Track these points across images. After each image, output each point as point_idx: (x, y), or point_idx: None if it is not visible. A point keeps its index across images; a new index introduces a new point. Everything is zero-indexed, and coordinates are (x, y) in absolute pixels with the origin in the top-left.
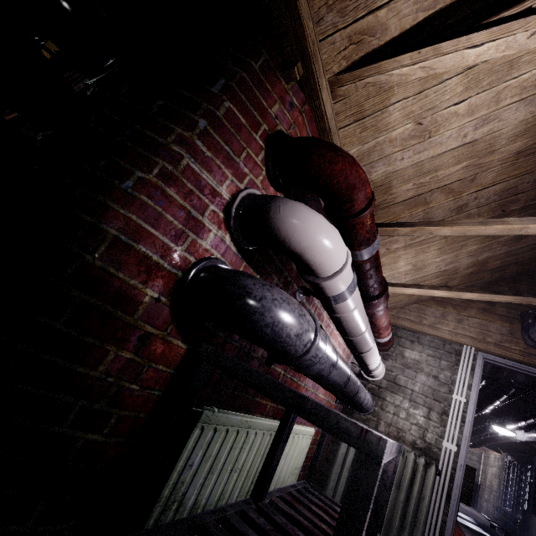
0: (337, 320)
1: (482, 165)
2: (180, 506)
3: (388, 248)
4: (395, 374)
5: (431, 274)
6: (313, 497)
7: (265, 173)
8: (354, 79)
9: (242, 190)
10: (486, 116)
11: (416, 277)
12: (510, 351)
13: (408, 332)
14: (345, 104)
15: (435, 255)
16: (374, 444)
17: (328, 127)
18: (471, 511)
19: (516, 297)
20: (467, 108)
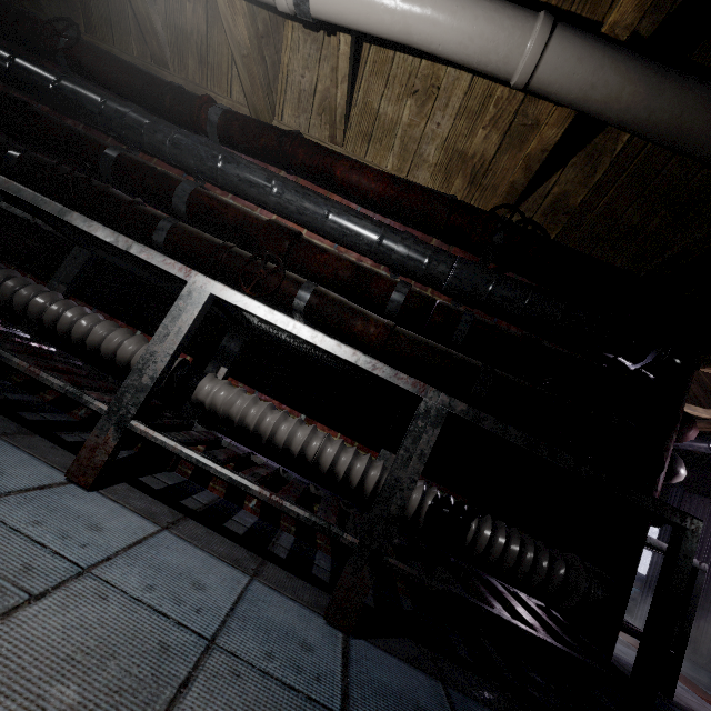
0: None
1: None
2: None
3: None
4: None
5: None
6: None
7: None
8: (707, 368)
9: None
10: None
11: None
12: None
13: None
14: None
15: None
16: (703, 567)
17: None
18: None
19: None
20: None
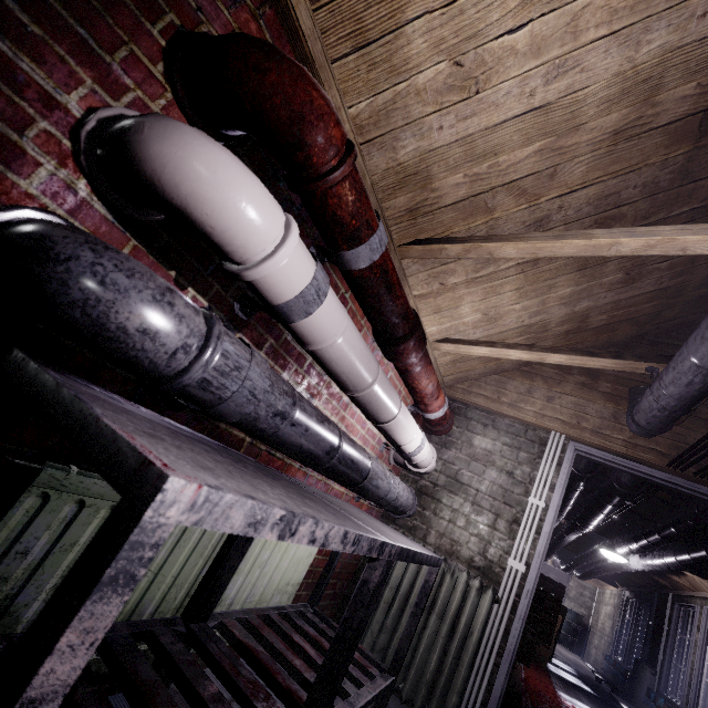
0: (316, 358)
1: (564, 150)
2: (3, 615)
3: (442, 282)
4: (458, 468)
5: (511, 329)
6: (307, 624)
7: (171, 97)
8: None
9: (109, 107)
10: (560, 60)
11: (490, 333)
12: (610, 440)
13: (481, 412)
14: (333, 13)
15: (512, 300)
16: (149, 484)
17: (309, 53)
18: (574, 659)
19: (616, 361)
20: (530, 41)
